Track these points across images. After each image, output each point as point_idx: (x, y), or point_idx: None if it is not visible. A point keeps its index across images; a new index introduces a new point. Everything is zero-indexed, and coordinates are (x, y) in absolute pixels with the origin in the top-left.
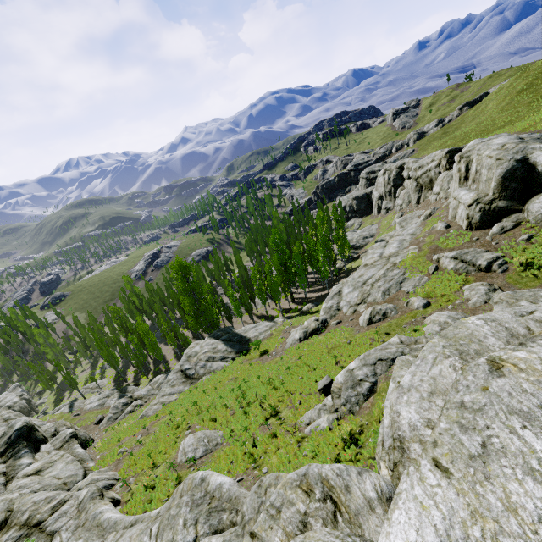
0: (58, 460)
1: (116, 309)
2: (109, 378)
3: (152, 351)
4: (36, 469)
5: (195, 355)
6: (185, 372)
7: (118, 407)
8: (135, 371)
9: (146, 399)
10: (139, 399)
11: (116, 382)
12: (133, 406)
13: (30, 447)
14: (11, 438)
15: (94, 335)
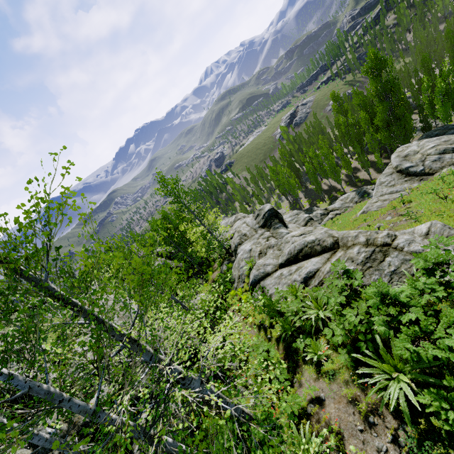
0: (313, 230)
1: (283, 151)
2: (285, 209)
3: (332, 175)
4: (300, 234)
5: (414, 153)
6: (405, 171)
7: (316, 216)
8: (308, 200)
9: (341, 210)
10: (334, 210)
11: (293, 210)
12: (333, 214)
13: (281, 224)
14: (265, 216)
15: (272, 172)
